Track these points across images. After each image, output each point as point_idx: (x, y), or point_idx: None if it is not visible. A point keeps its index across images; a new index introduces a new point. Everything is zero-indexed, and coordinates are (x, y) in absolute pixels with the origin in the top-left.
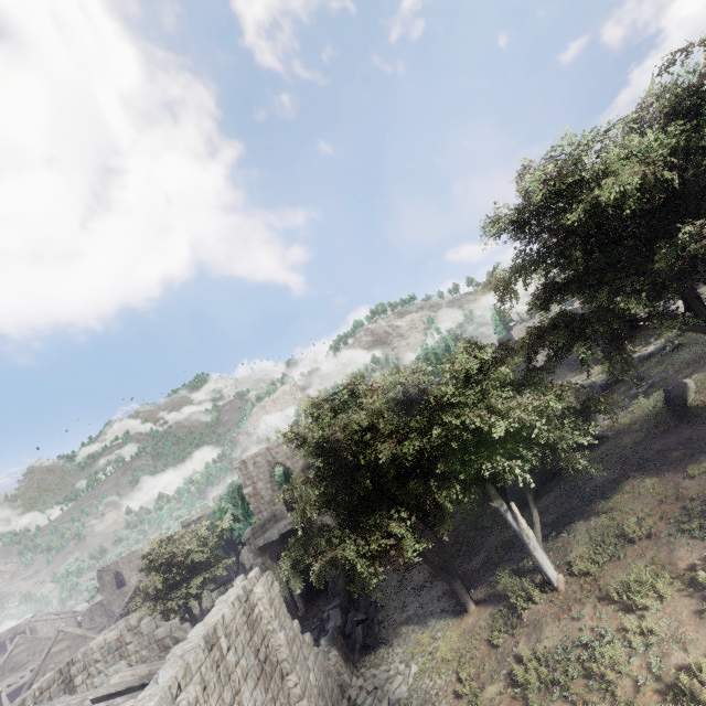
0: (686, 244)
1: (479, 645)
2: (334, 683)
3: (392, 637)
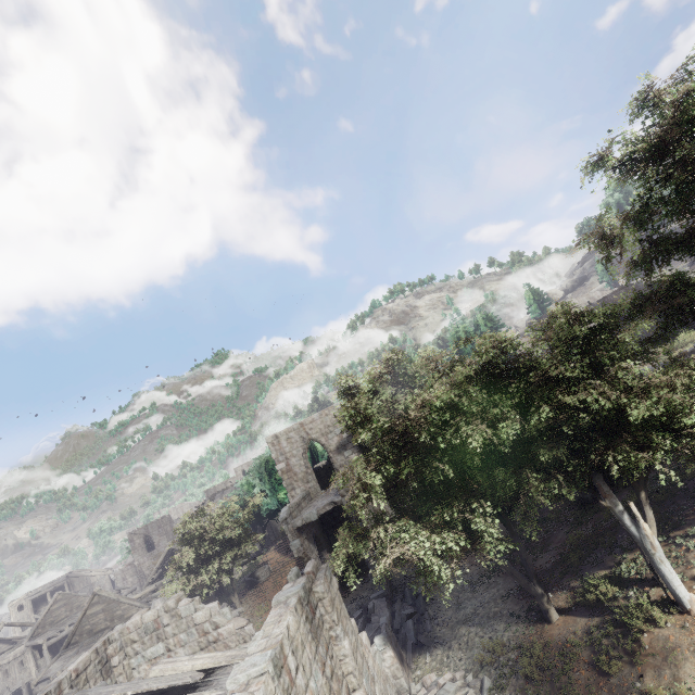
0: None
1: (577, 668)
2: (392, 689)
3: (449, 637)
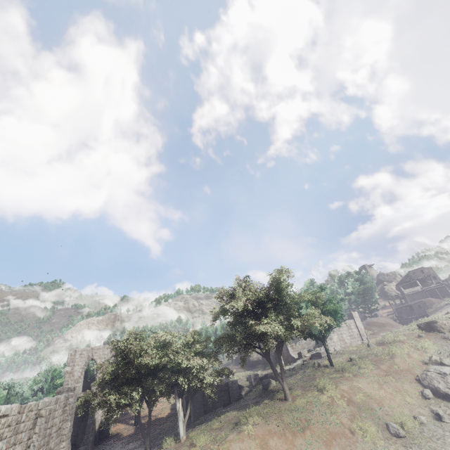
0: (254, 325)
1: None
2: None
3: None
